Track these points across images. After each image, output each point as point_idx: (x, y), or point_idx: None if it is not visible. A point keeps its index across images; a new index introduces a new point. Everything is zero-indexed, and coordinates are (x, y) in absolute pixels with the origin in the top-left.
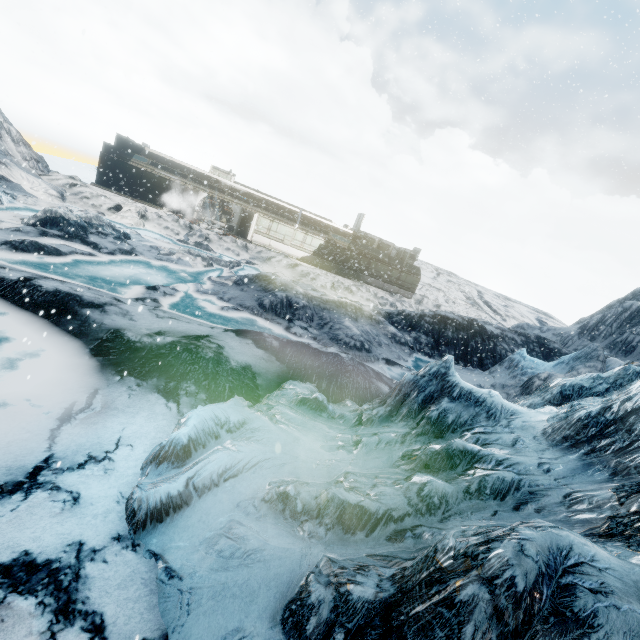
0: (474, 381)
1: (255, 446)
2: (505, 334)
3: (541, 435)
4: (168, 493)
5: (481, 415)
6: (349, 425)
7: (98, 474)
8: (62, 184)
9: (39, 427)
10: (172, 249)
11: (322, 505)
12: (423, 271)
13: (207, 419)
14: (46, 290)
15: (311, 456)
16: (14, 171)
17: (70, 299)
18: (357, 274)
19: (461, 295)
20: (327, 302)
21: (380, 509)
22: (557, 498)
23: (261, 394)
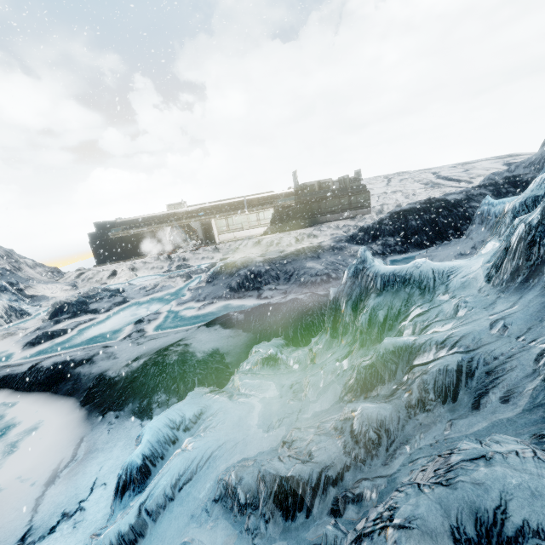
0: (453, 253)
1: (210, 435)
2: (470, 194)
3: (486, 283)
4: (118, 532)
5: (414, 294)
6: (304, 367)
7: (66, 532)
8: (73, 278)
9: (26, 501)
10: (156, 282)
11: (259, 489)
12: (374, 185)
13: (161, 428)
14: (46, 368)
15: (263, 423)
16: (37, 288)
17: (65, 366)
18: (314, 219)
19: (418, 185)
20: (286, 257)
21: (313, 473)
22: (527, 367)
23: (232, 371)
